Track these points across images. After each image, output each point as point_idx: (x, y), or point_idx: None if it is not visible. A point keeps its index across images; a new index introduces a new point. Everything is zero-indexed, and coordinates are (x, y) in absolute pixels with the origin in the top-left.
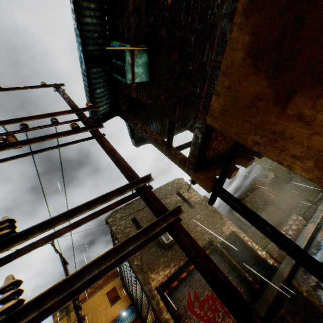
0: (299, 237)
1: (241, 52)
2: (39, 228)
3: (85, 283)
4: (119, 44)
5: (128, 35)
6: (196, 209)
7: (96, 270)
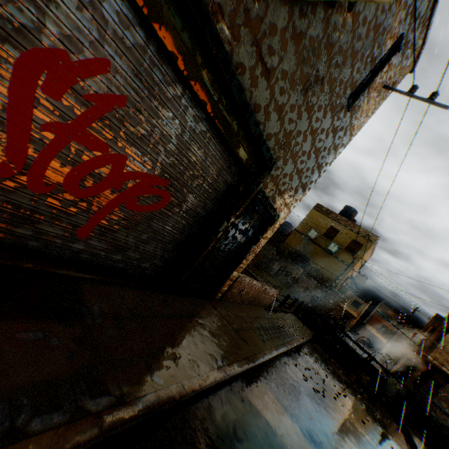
0: (256, 311)
1: None
2: None
3: None
4: None
5: None
6: (343, 114)
7: None
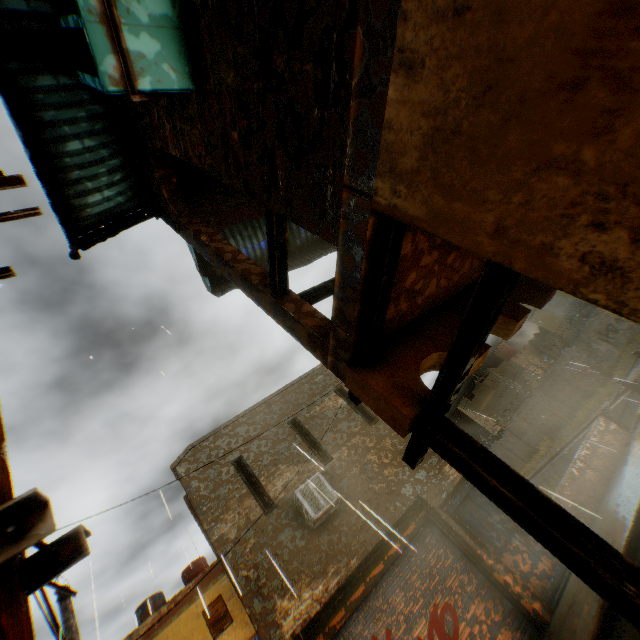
0: (617, 474)
1: None
2: None
3: None
4: None
5: None
6: (381, 425)
7: None
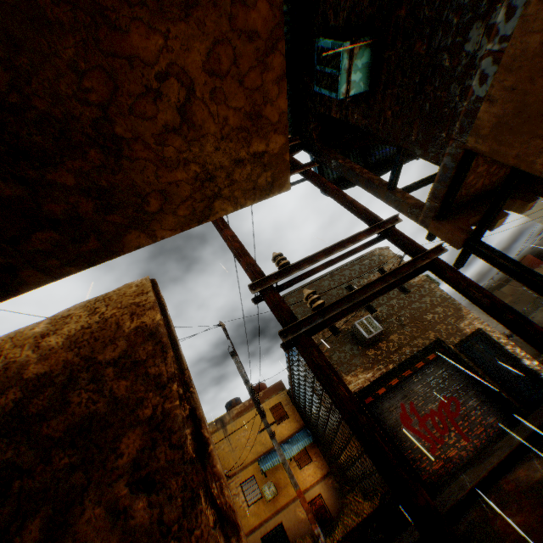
0: None
1: (538, 35)
2: (305, 262)
3: (357, 305)
4: (332, 43)
5: (335, 21)
6: (412, 295)
7: (372, 291)
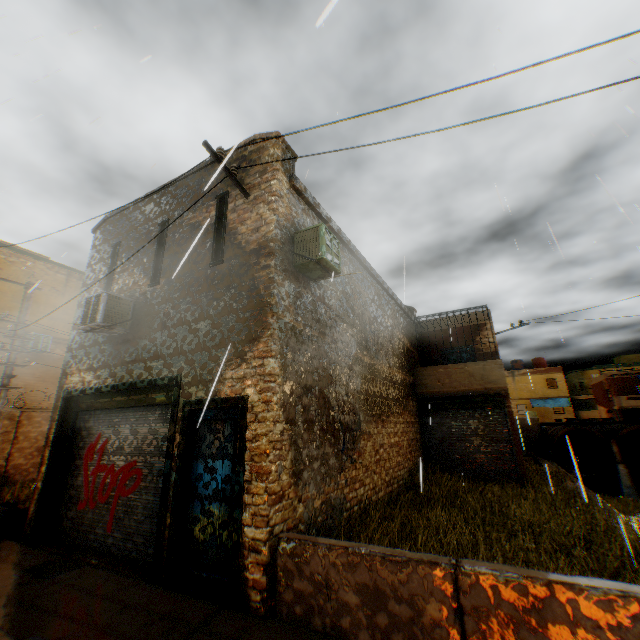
0: None
1: None
2: None
3: None
4: None
5: None
6: (219, 271)
7: None
